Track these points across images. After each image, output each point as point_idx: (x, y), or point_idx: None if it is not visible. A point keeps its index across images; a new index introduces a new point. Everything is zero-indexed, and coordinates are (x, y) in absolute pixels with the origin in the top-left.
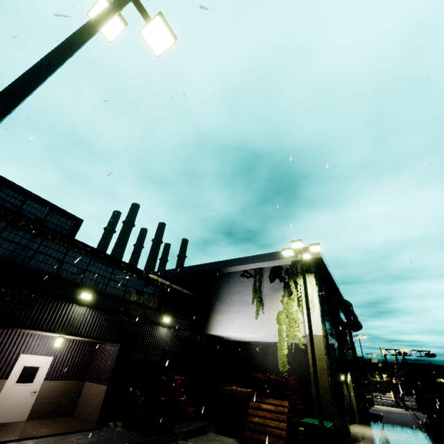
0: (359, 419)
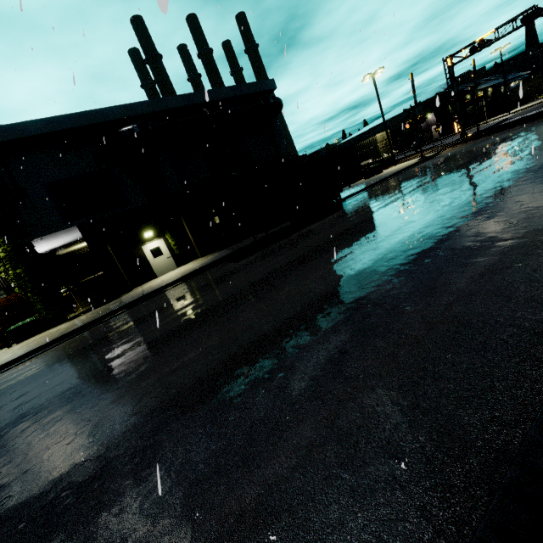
0: (200, 254)
